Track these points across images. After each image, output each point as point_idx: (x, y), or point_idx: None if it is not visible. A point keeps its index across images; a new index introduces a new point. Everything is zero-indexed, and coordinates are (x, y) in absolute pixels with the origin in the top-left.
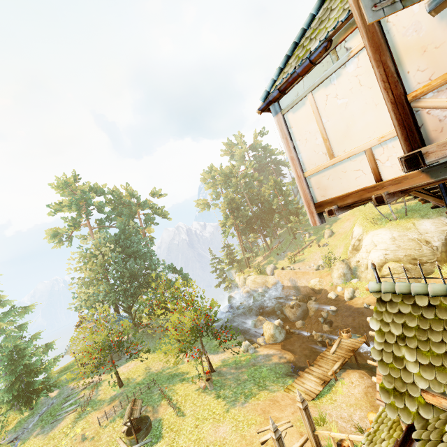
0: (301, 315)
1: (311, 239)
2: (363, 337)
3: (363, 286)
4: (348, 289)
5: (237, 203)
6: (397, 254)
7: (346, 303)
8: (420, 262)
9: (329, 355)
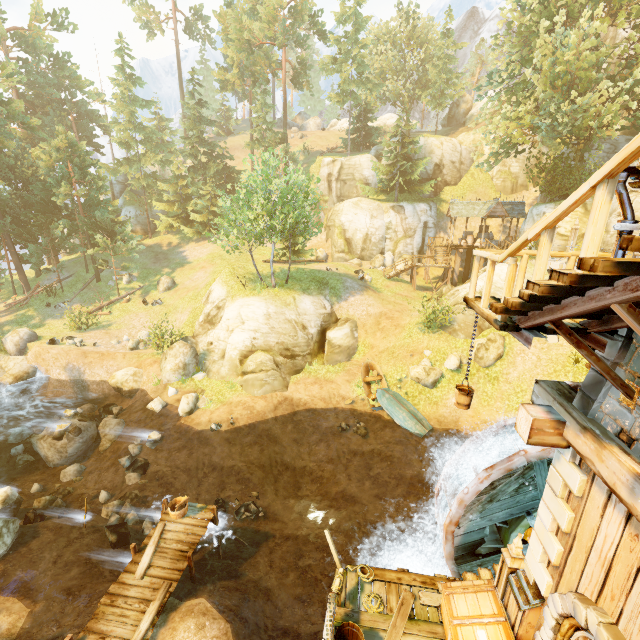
0: (79, 451)
1: (133, 288)
2: (210, 509)
3: (213, 388)
4: (190, 395)
5: None
6: (269, 340)
7: (181, 422)
8: (292, 354)
9: (133, 584)
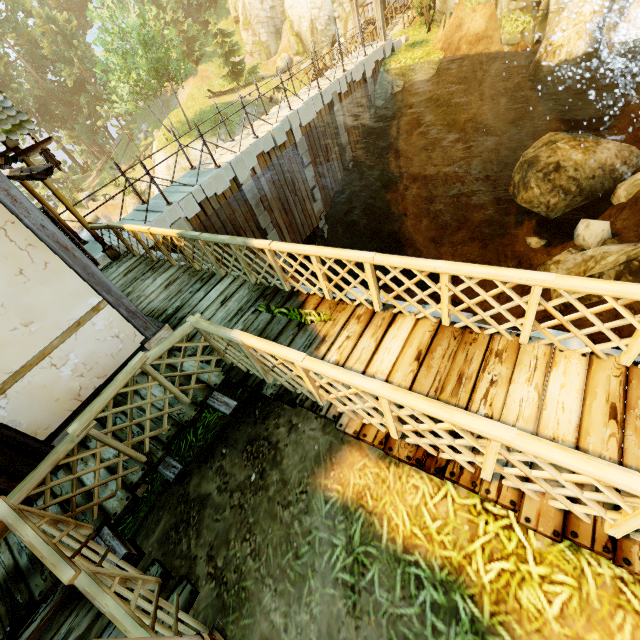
0: None
1: (148, 144)
2: None
3: None
4: None
5: None
6: None
7: None
8: None
9: None
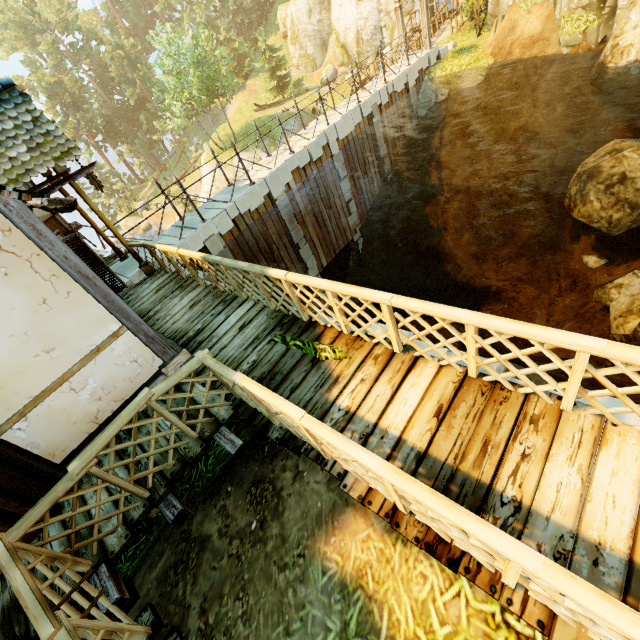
0: None
1: (198, 156)
2: None
3: None
4: None
5: (70, 94)
6: None
7: None
8: None
9: None
